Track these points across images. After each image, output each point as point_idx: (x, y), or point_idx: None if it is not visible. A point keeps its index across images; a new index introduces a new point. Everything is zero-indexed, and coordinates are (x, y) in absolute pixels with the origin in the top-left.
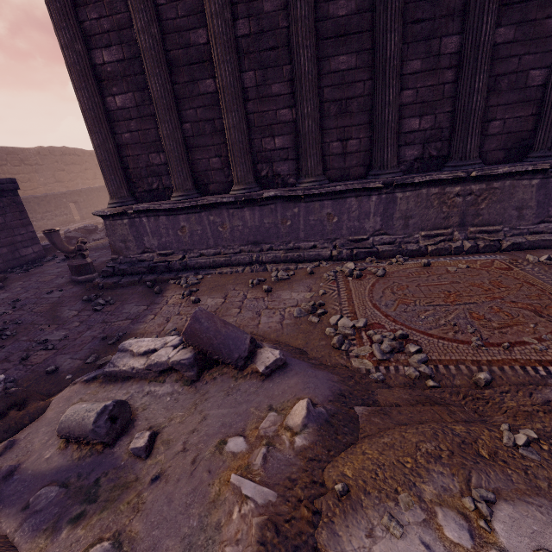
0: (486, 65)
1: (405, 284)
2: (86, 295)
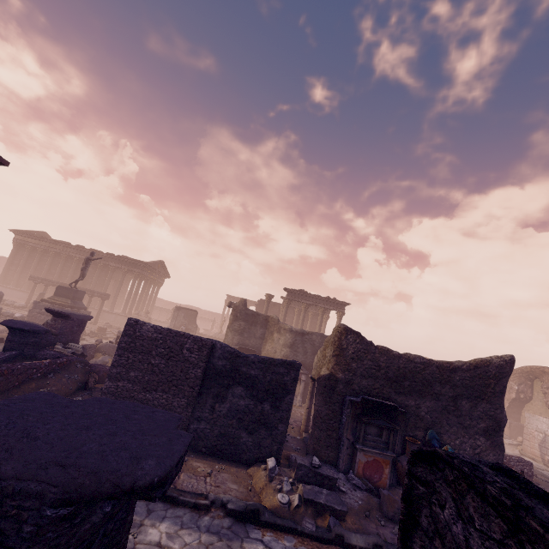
0: None
1: None
2: None
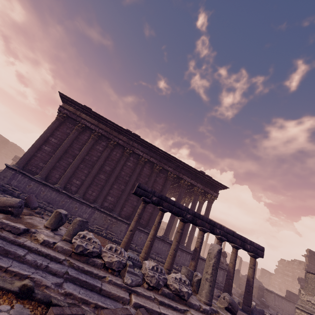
0: (126, 195)
1: None
2: None
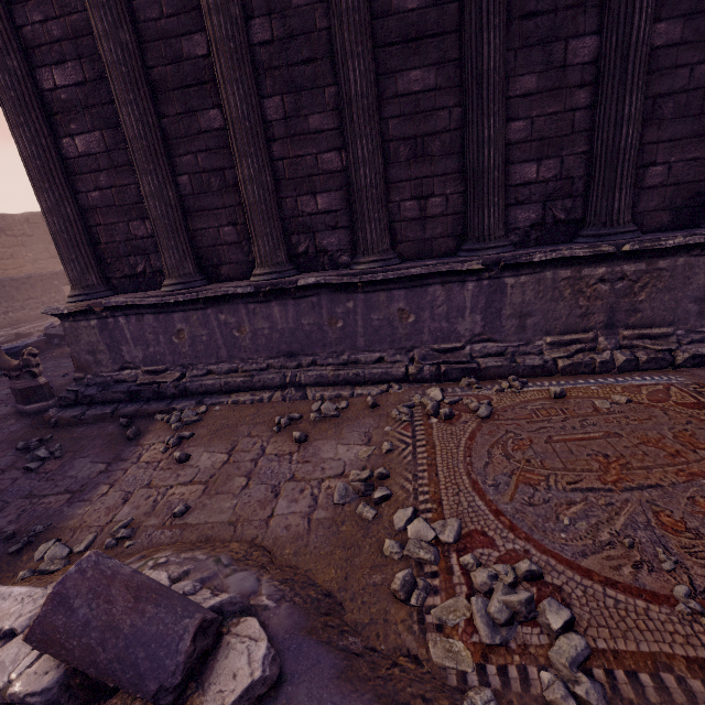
0: (640, 80)
1: (527, 436)
2: (27, 438)
